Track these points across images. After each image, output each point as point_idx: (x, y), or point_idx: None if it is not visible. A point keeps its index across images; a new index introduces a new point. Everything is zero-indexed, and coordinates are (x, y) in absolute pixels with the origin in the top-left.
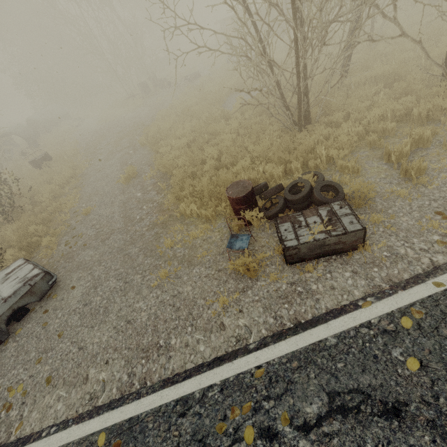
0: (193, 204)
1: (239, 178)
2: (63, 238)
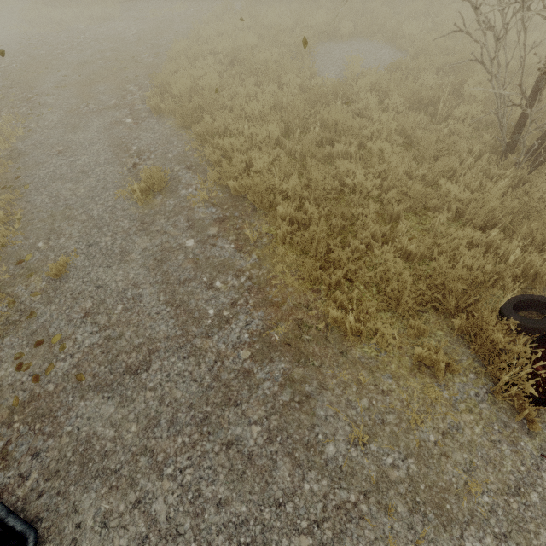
0: (388, 326)
1: (488, 278)
2: (5, 342)
